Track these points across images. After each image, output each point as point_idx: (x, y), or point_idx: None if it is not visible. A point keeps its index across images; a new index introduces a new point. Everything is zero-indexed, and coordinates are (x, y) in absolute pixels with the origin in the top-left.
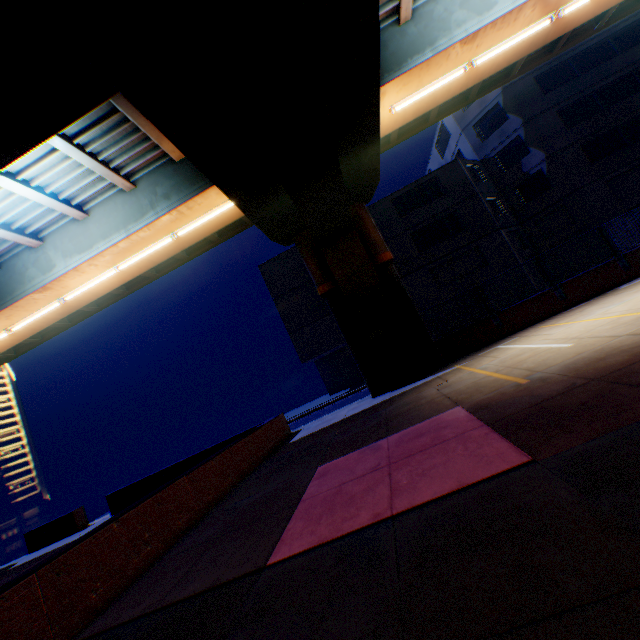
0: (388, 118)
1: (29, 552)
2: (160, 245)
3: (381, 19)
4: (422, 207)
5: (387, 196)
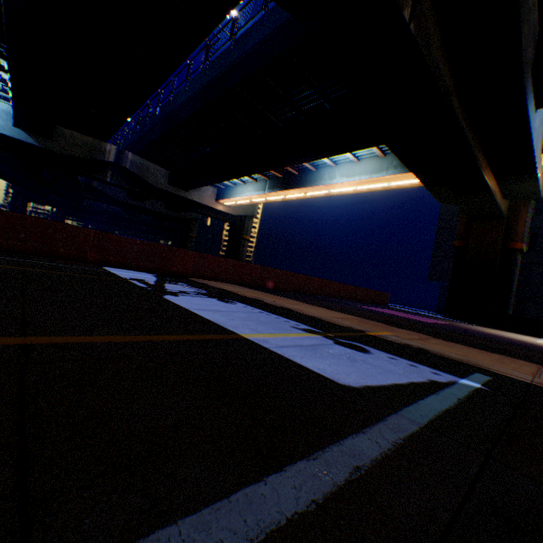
0: None
1: None
2: (380, 185)
3: None
4: None
5: None
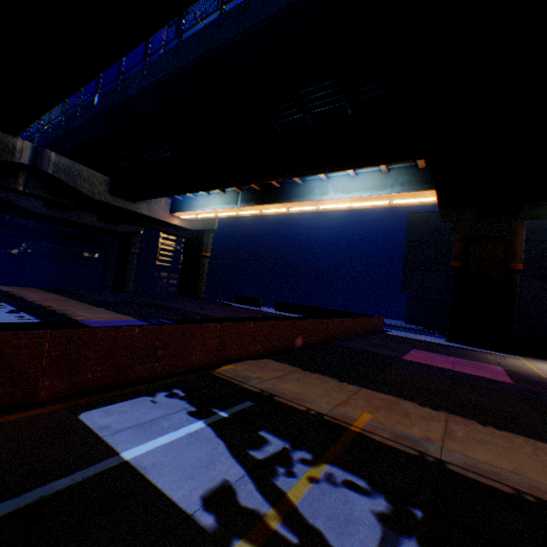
0: None
1: (234, 302)
2: (380, 203)
3: None
4: None
5: None
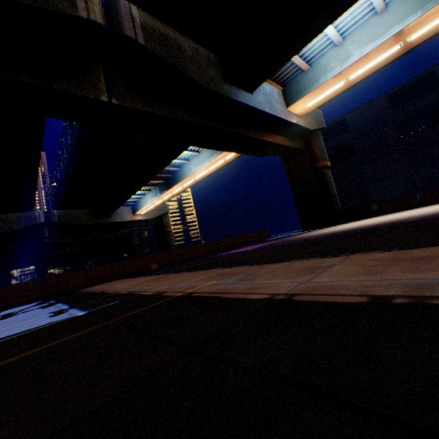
0: (307, 107)
1: None
2: (220, 163)
3: (297, 69)
4: (411, 101)
5: (382, 94)
